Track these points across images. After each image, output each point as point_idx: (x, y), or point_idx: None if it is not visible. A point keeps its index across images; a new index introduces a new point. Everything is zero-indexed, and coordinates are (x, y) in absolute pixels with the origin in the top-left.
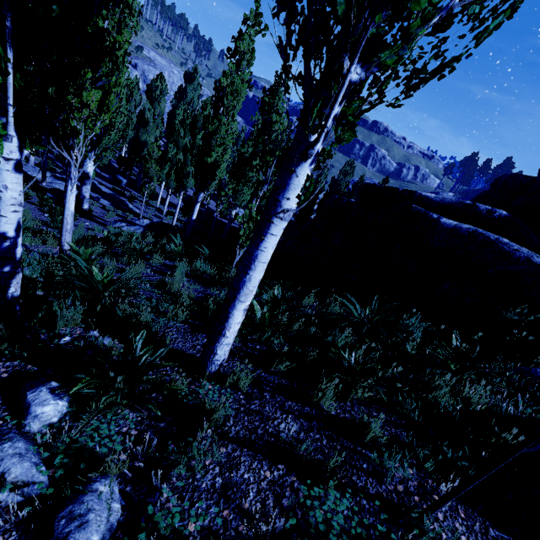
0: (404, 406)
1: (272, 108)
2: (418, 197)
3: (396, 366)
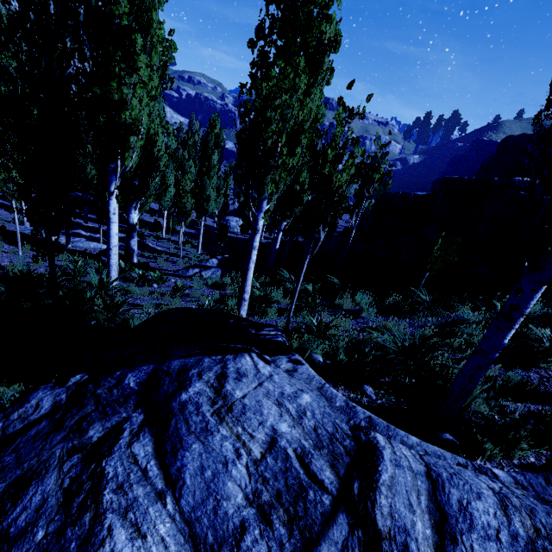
0: None
1: None
2: (519, 183)
3: None
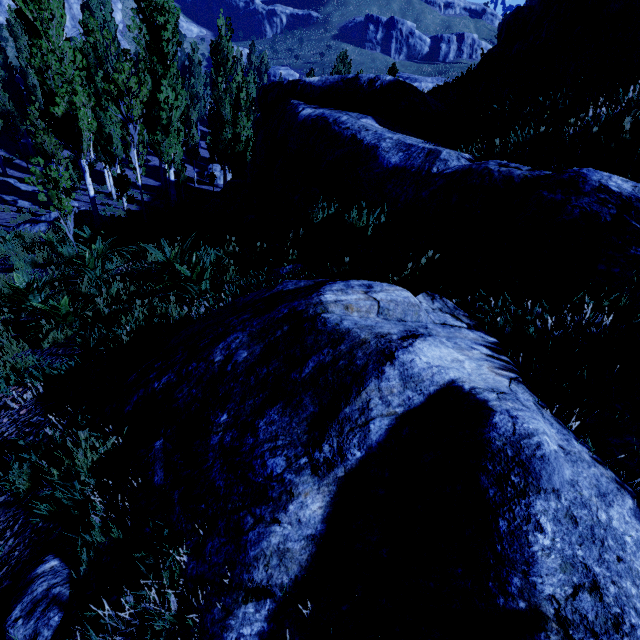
0: (90, 337)
1: (148, 4)
2: (301, 86)
3: (161, 302)
